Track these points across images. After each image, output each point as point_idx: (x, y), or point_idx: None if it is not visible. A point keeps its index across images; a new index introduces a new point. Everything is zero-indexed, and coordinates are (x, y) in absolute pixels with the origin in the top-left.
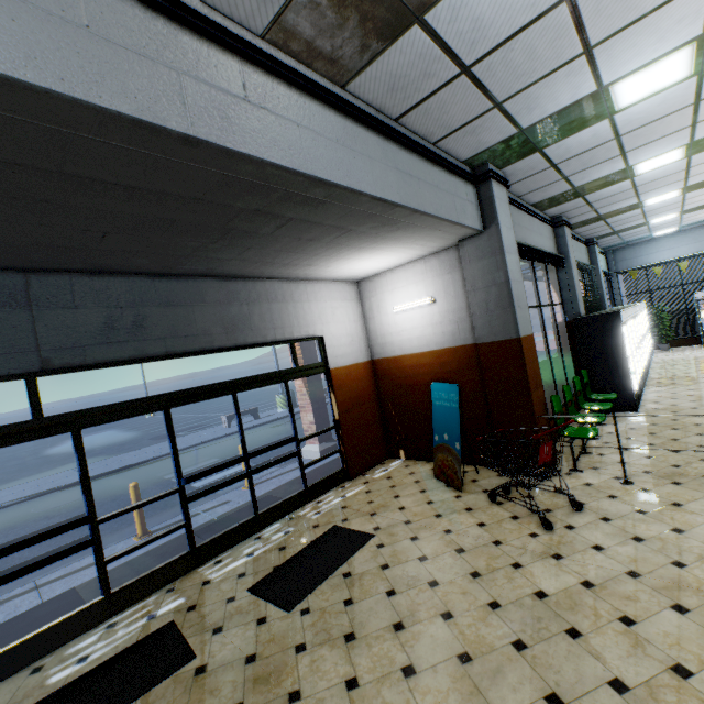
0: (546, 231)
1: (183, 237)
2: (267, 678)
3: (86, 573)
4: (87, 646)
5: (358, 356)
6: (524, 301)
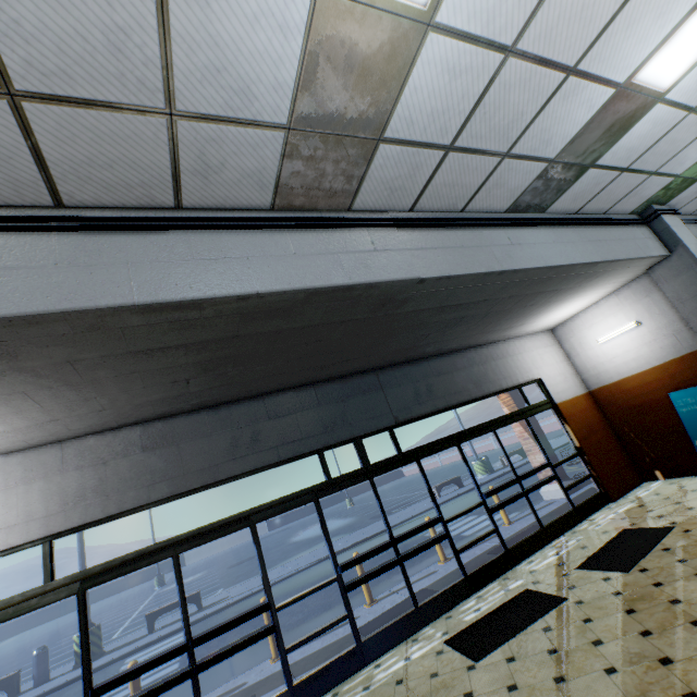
0: None
1: (461, 326)
2: (641, 598)
3: (423, 582)
4: (472, 605)
5: (575, 390)
6: None
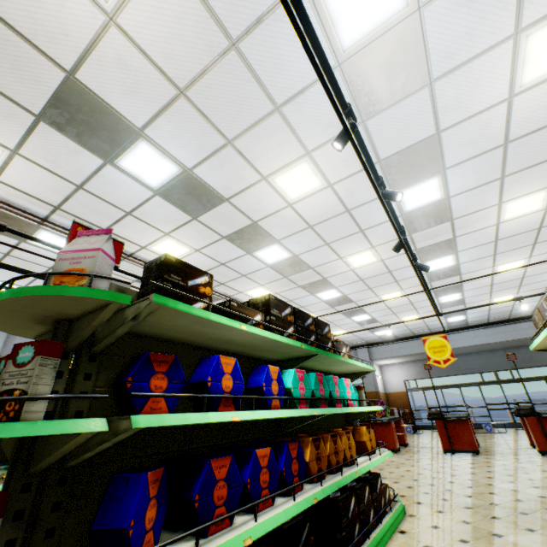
0: None
1: (531, 341)
2: None
3: None
4: None
5: None
6: None
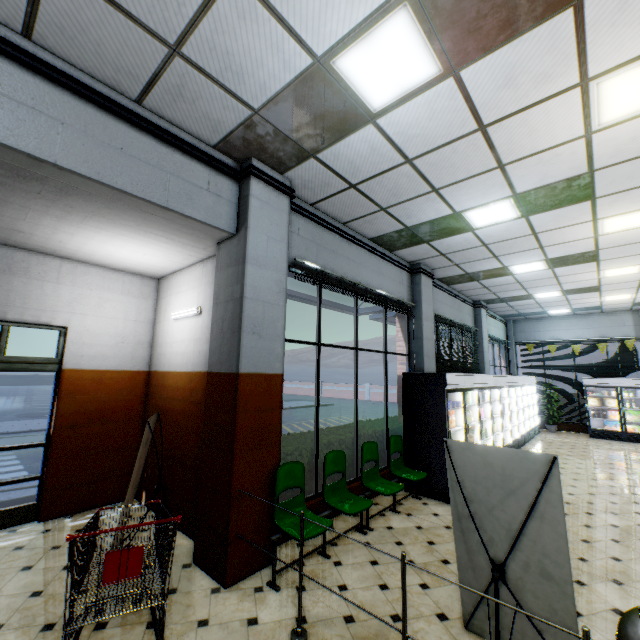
0: (394, 273)
1: None
2: None
3: None
4: None
5: (125, 362)
6: (275, 330)
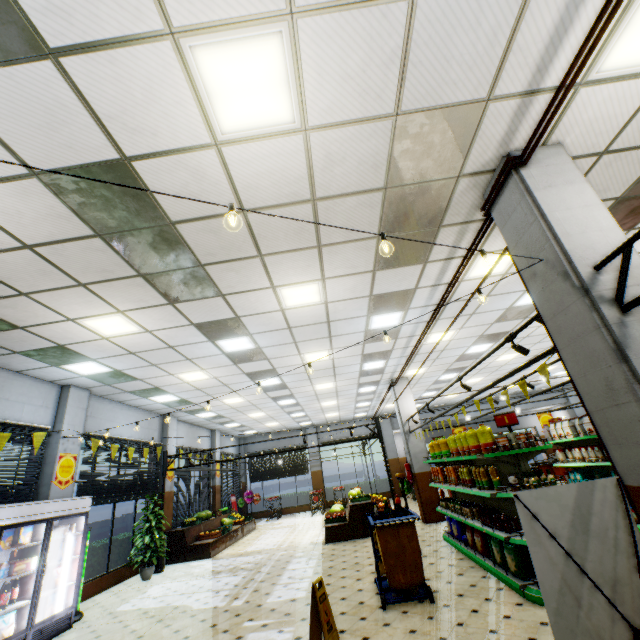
0: None
1: None
2: None
3: None
4: None
5: None
6: None
